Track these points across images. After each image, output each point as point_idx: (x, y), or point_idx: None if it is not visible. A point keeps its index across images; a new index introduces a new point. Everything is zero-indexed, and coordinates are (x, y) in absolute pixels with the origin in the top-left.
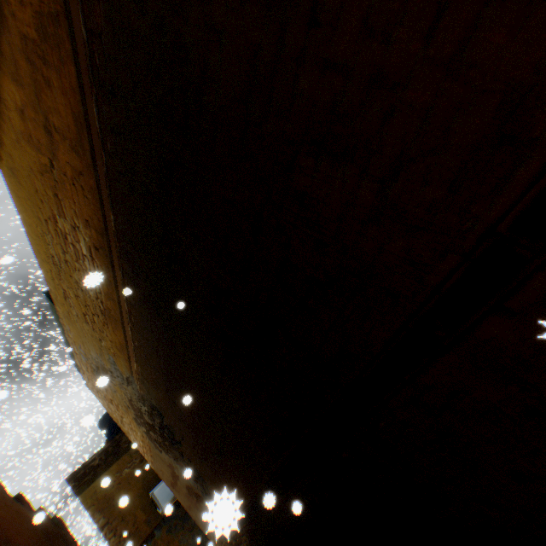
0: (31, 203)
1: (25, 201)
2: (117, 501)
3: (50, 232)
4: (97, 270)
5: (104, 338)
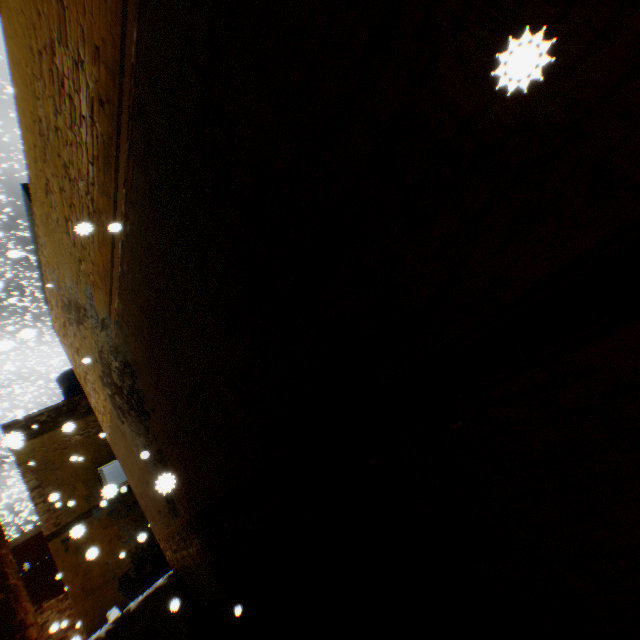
0: (23, 21)
1: (16, 19)
2: (58, 467)
3: (43, 76)
4: (96, 143)
5: (86, 258)
